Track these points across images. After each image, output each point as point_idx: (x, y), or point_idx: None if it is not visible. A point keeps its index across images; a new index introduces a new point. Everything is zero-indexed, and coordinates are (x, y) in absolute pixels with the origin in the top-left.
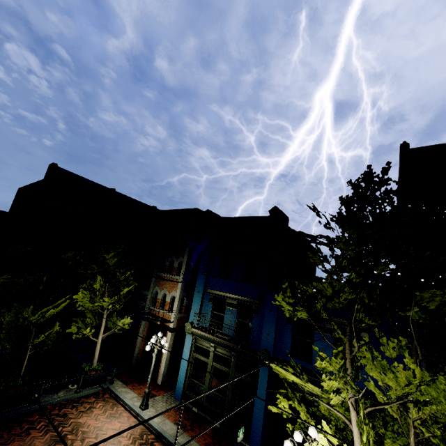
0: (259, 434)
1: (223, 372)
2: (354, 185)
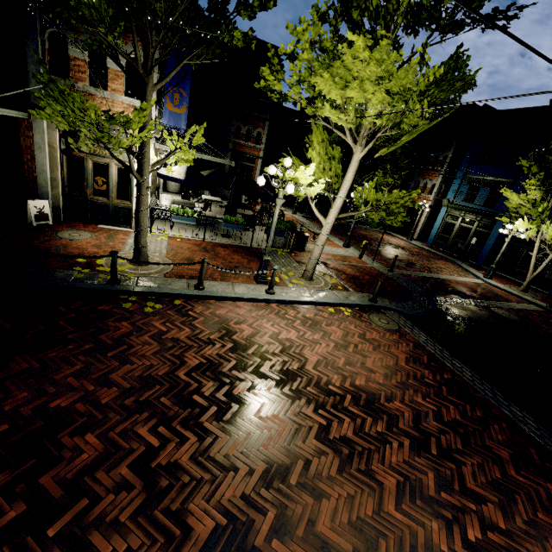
0: (484, 256)
1: (467, 229)
2: None
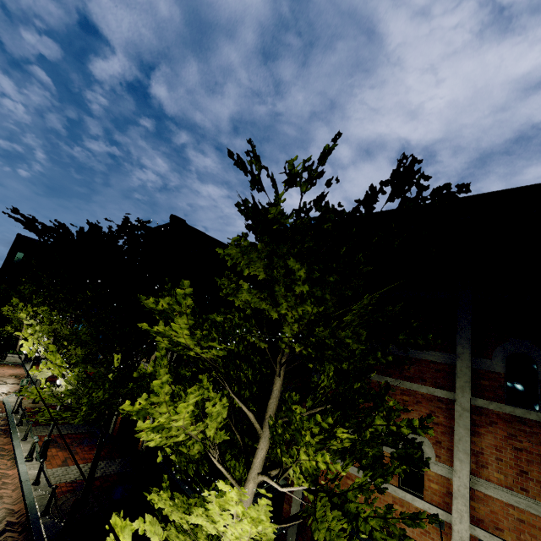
0: None
1: None
2: None
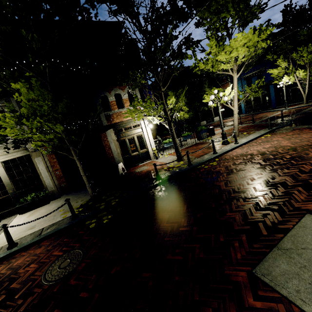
0: (274, 103)
1: (257, 97)
2: (282, 12)
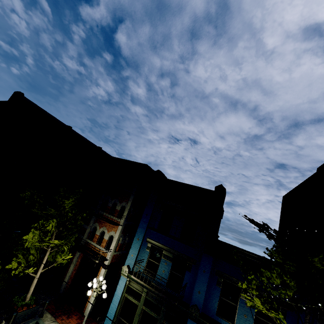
0: None
1: (151, 317)
2: None
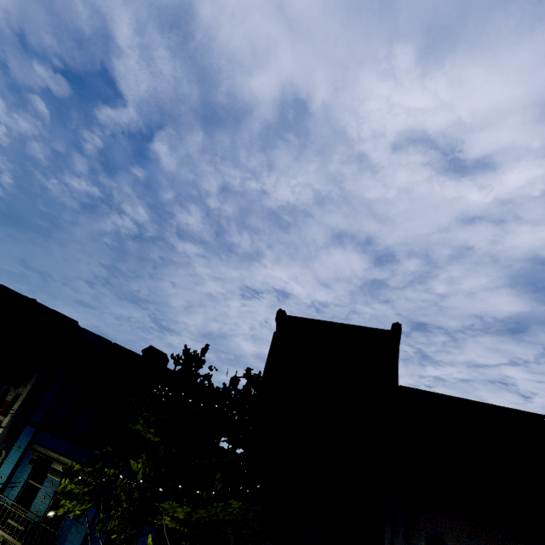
0: None
1: None
2: (175, 360)
